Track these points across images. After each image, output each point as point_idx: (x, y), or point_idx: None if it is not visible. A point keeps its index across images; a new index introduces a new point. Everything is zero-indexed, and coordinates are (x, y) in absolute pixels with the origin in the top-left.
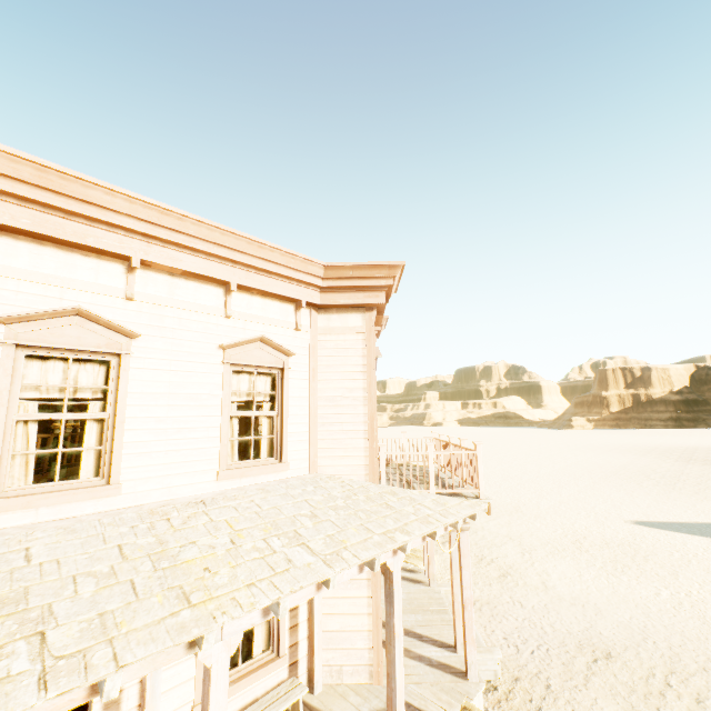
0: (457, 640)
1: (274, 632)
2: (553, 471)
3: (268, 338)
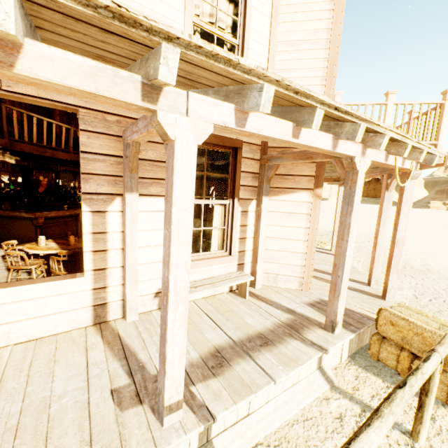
0: (372, 277)
1: (227, 238)
2: (418, 224)
3: None
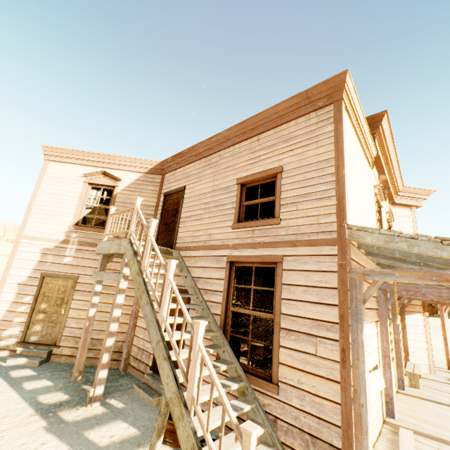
0: None
1: None
2: None
3: (392, 212)
